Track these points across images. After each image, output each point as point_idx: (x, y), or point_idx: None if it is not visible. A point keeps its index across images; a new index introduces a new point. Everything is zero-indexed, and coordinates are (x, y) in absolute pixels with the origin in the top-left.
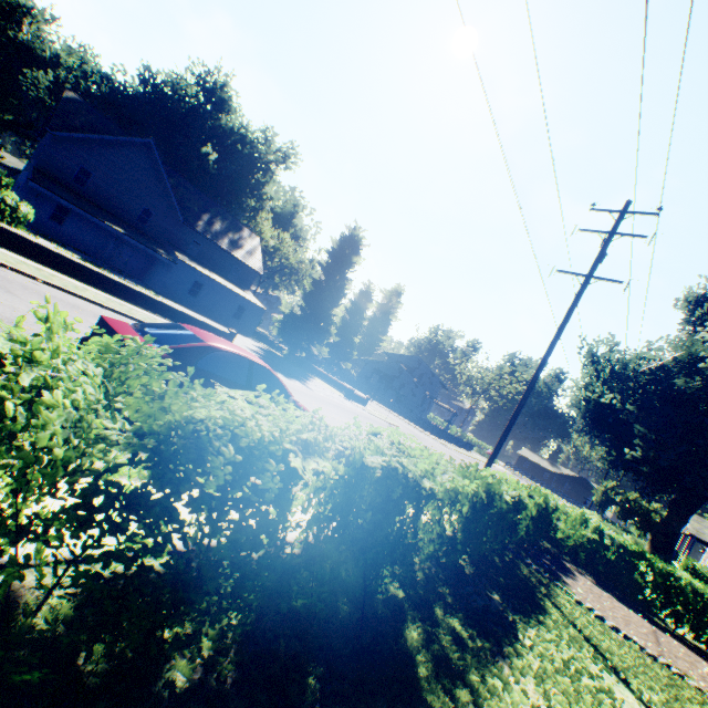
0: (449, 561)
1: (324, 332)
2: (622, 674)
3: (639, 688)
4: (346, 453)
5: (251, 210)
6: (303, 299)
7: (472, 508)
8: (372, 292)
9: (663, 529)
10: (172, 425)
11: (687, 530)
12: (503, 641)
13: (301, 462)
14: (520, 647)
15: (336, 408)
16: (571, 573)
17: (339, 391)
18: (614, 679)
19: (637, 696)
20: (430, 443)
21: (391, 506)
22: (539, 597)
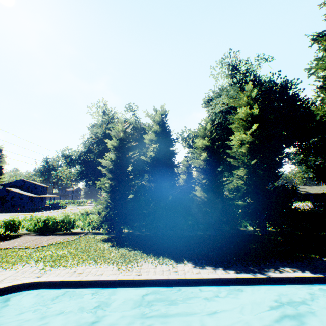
0: None
1: None
2: None
3: None
4: None
5: None
6: None
7: None
8: None
9: None
10: None
11: None
12: None
13: None
14: None
15: None
16: (17, 238)
17: None
18: None
19: None
20: None
21: None
22: None
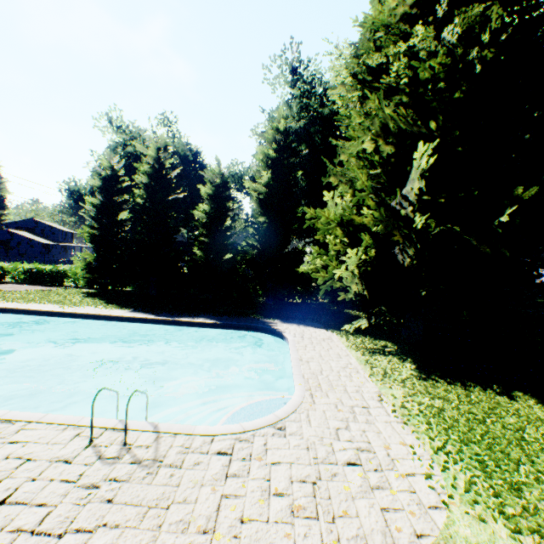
0: None
1: None
2: None
3: None
4: None
5: None
6: None
7: None
8: None
9: None
10: None
11: None
12: None
13: None
14: None
15: None
16: None
17: None
18: None
19: None
20: None
21: None
22: None
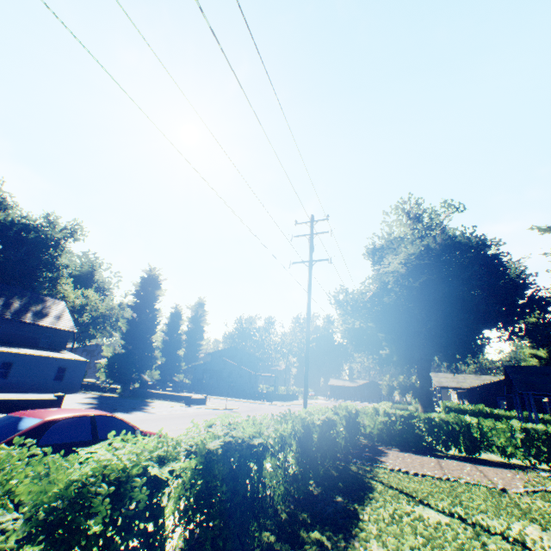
0: (301, 492)
1: (150, 358)
2: (425, 501)
3: (436, 503)
4: (193, 450)
5: (49, 281)
6: (122, 338)
7: (299, 442)
8: (181, 311)
9: (421, 391)
10: (55, 494)
11: (434, 384)
12: (351, 526)
13: (160, 472)
14: (362, 523)
15: (181, 418)
16: (383, 452)
17: (179, 402)
18: (422, 507)
19: (436, 509)
20: (266, 408)
21: (238, 471)
22: (367, 481)
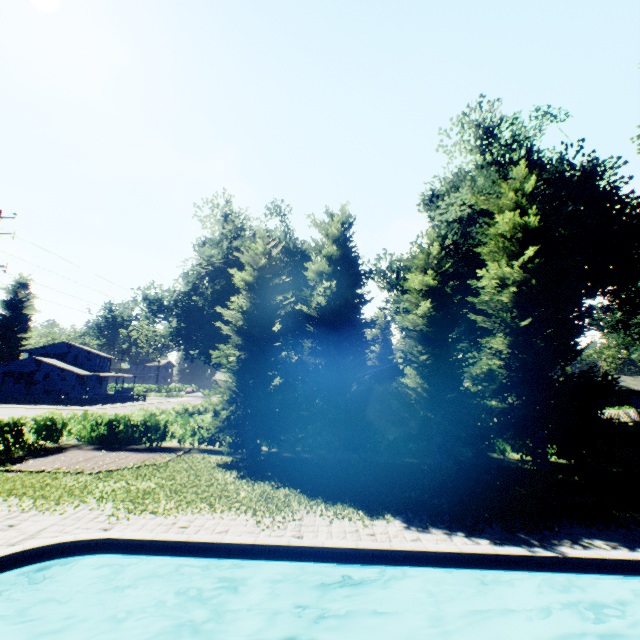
0: None
1: None
2: None
3: None
4: None
5: None
6: None
7: None
8: None
9: None
10: None
11: None
12: None
13: None
14: None
15: None
16: (59, 453)
17: None
18: None
19: None
20: None
21: None
22: None
